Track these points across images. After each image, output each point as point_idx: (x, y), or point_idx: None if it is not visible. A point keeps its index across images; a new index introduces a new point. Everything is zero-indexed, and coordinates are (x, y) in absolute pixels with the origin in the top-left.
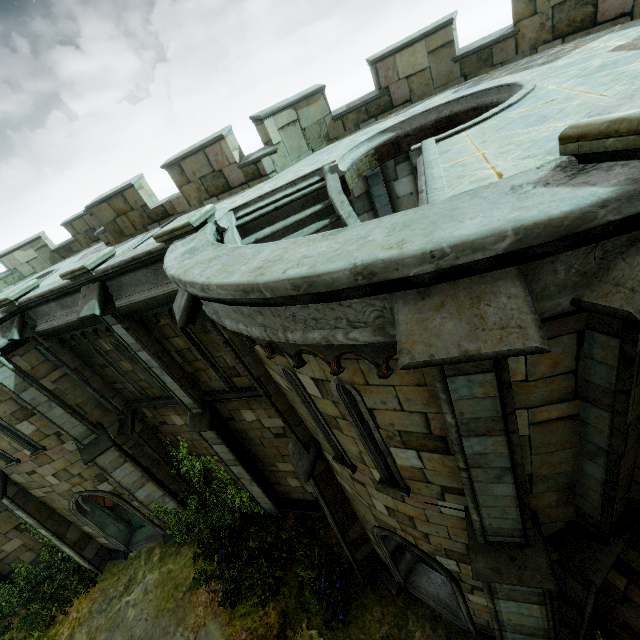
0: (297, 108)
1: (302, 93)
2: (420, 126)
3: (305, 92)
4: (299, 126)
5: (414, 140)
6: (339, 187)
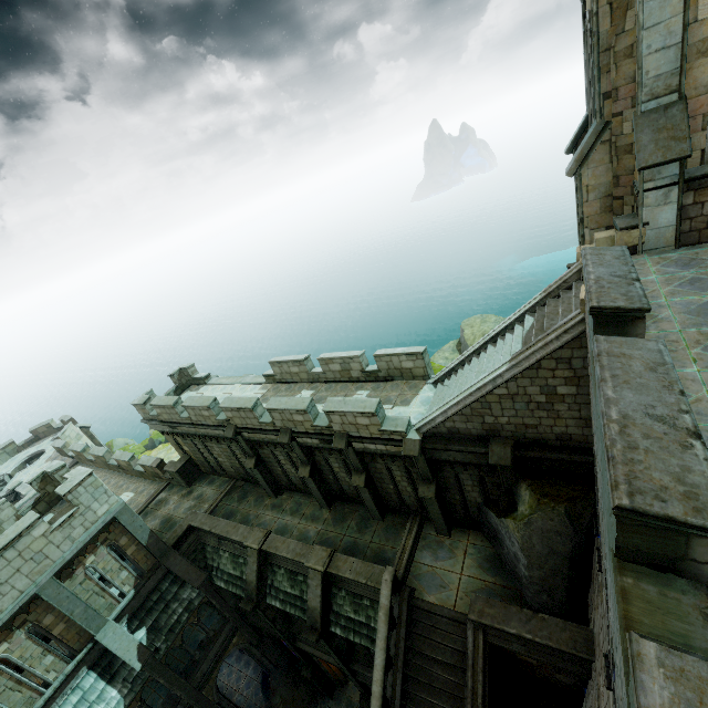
0: (4, 448)
1: (6, 444)
2: (37, 454)
3: (7, 444)
4: (6, 452)
5: (37, 456)
6: (8, 478)
